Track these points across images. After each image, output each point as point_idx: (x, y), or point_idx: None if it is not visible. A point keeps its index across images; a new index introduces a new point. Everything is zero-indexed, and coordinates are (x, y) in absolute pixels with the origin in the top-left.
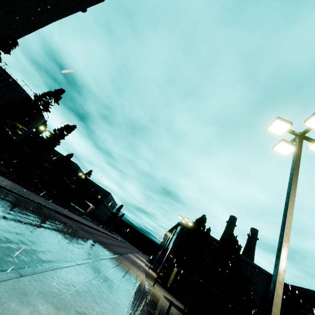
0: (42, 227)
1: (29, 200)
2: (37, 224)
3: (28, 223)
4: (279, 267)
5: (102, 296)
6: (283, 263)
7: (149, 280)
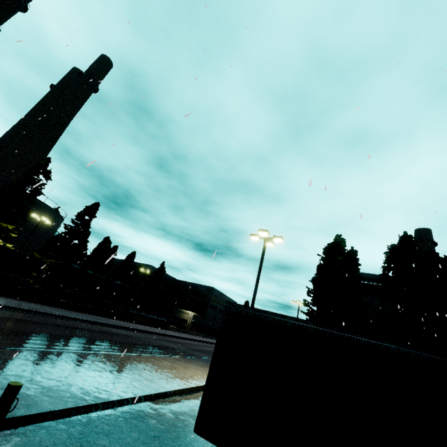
0: None
1: None
2: None
3: None
4: None
5: None
6: None
7: None
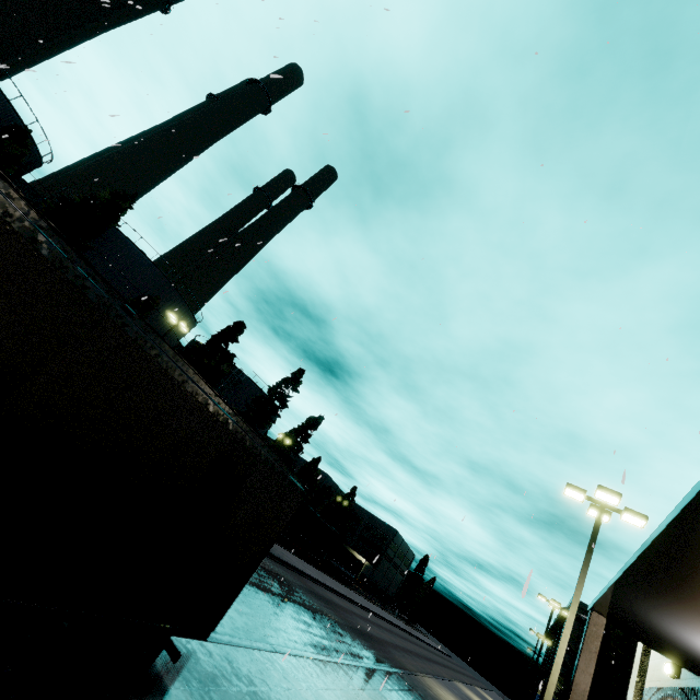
0: (318, 612)
1: (287, 565)
2: (312, 607)
3: (305, 605)
4: (553, 668)
5: None
6: (558, 664)
7: None
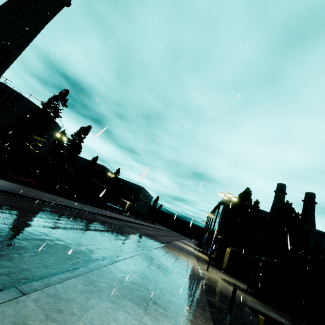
0: (73, 229)
1: (62, 206)
2: (67, 227)
3: (56, 227)
4: None
5: (148, 295)
6: None
7: (201, 264)
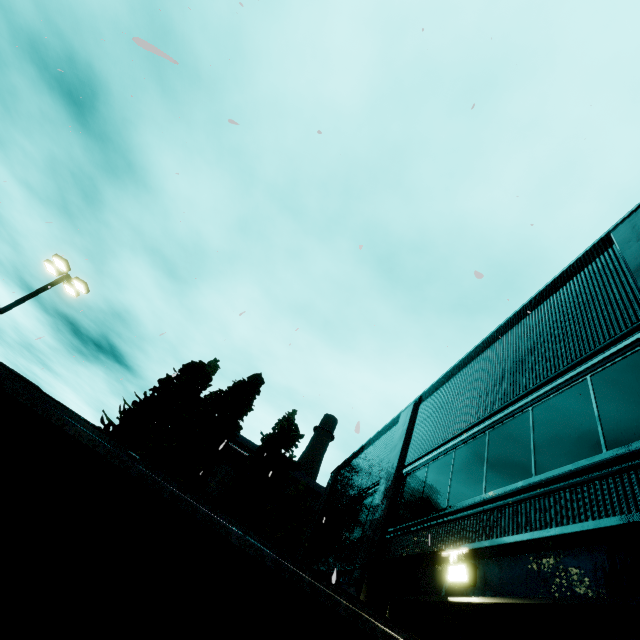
0: None
1: None
2: None
3: None
4: None
5: None
6: None
7: None
